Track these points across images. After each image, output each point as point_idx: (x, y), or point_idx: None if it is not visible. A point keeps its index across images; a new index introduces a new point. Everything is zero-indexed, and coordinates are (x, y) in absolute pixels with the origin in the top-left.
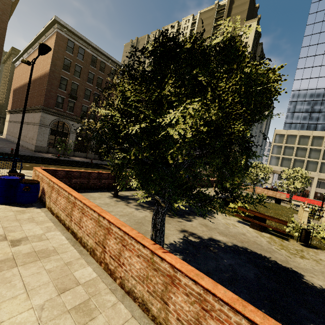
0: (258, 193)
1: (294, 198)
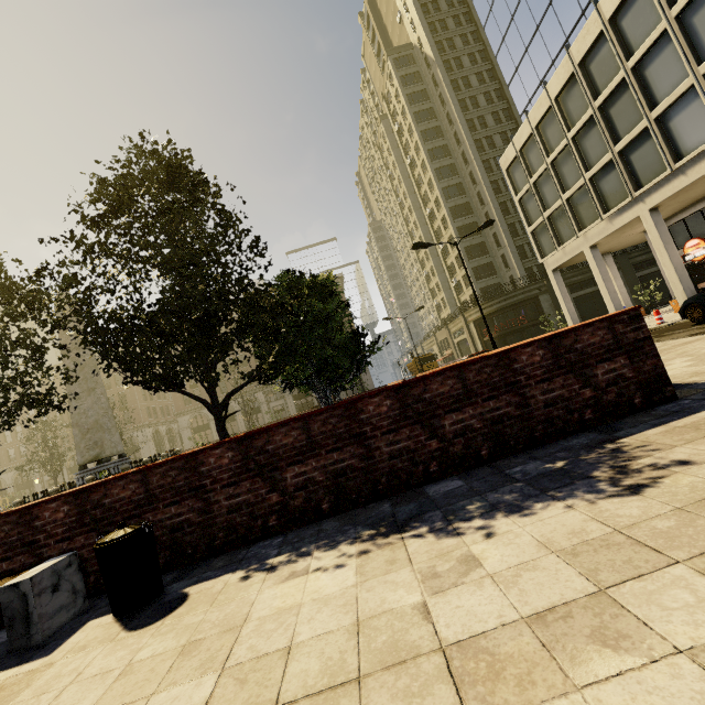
0: None
1: None
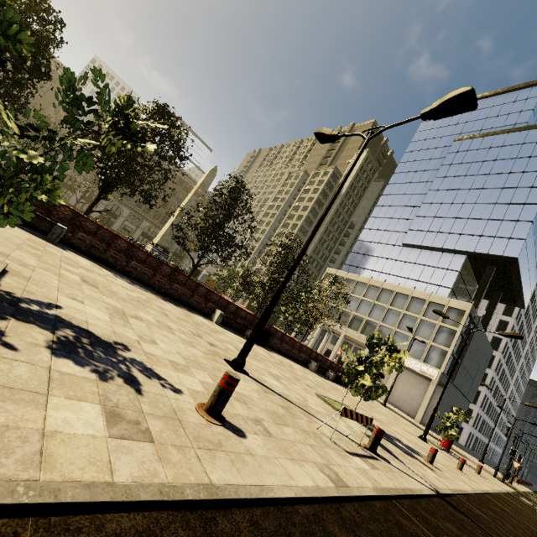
0: None
1: None
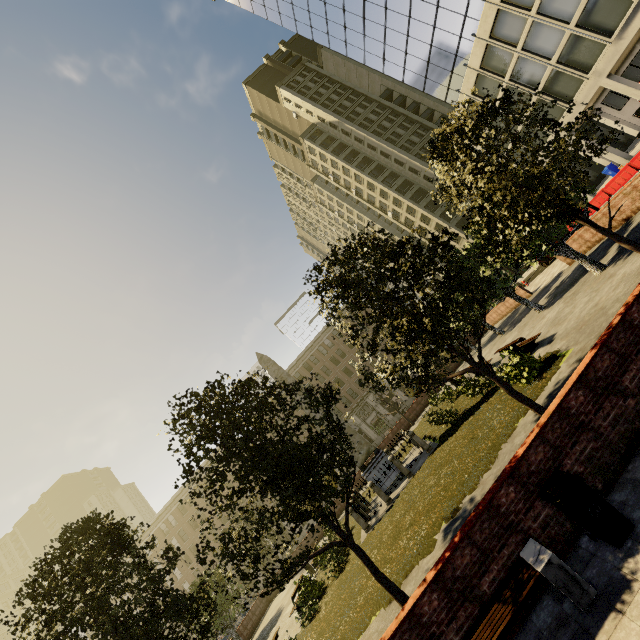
0: (507, 312)
1: (614, 189)
